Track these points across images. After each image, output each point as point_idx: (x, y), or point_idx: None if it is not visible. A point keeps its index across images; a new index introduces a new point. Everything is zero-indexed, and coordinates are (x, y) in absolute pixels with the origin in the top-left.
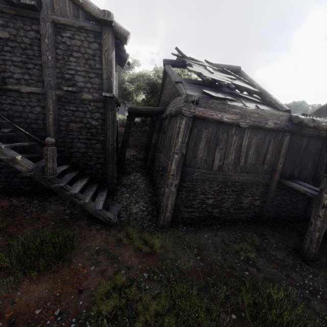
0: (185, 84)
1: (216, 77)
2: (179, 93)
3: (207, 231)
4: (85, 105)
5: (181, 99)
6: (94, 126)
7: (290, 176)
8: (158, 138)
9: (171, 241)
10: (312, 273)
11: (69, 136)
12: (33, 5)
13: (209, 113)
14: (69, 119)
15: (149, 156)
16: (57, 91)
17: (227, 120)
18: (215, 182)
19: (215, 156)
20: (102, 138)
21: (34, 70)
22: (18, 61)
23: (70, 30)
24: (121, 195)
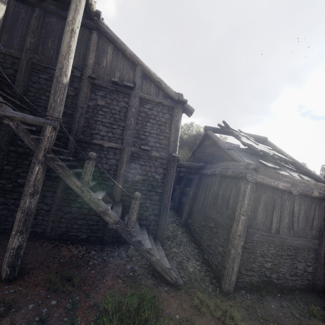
0: (237, 151)
1: (262, 148)
2: (234, 159)
3: (271, 300)
4: (152, 161)
5: (238, 164)
6: (156, 180)
7: None
8: (197, 191)
9: (244, 312)
10: None
11: (133, 186)
12: (132, 86)
13: (268, 180)
14: (136, 171)
15: (186, 207)
16: (132, 148)
17: (281, 187)
18: (273, 245)
19: (273, 219)
20: (160, 191)
21: (118, 130)
22: (107, 122)
23: (151, 104)
24: (170, 250)
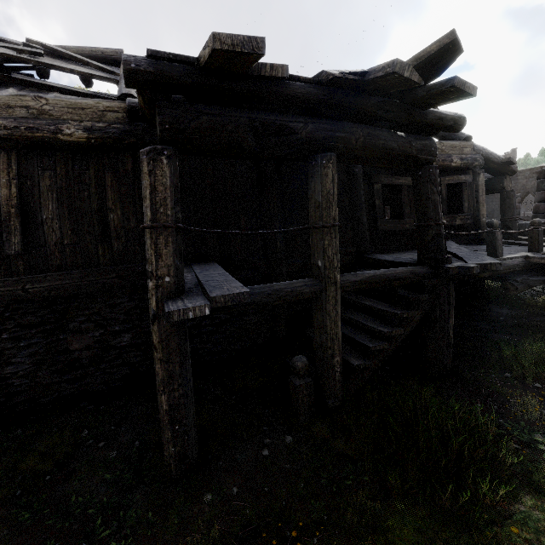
0: None
1: None
2: None
3: None
4: None
5: None
6: None
7: (200, 257)
8: None
9: None
10: (126, 537)
11: None
12: None
13: None
14: None
15: None
16: None
17: None
18: None
19: None
20: None
21: None
22: None
23: None
24: None
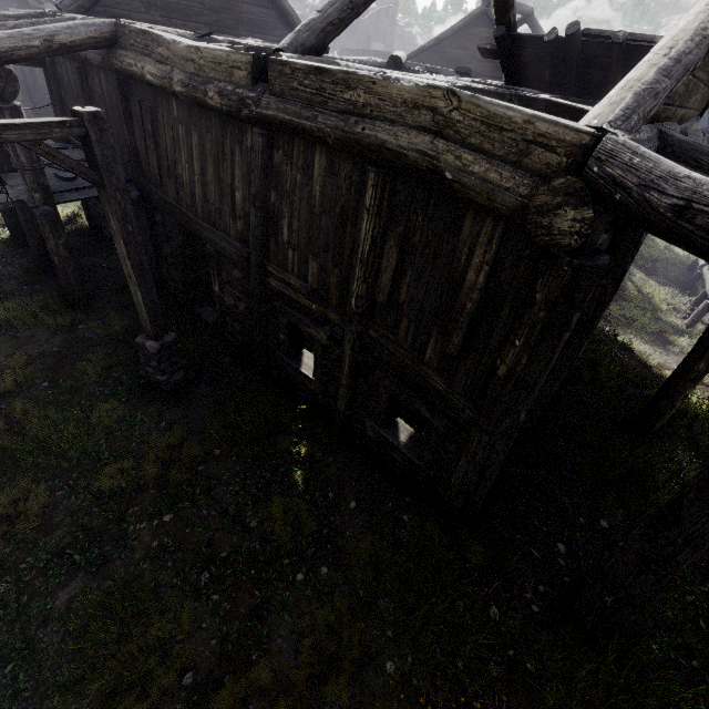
0: None
1: None
2: None
3: None
4: None
5: None
6: None
7: None
8: None
9: None
10: None
11: None
12: None
13: None
14: None
15: None
16: None
17: None
18: None
19: None
20: None
21: None
22: None
23: None
24: None
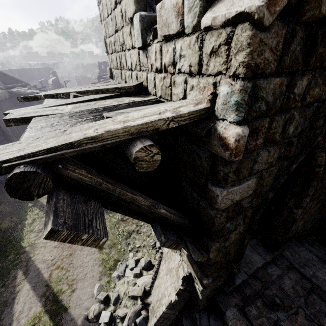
0: None
1: None
2: None
3: None
4: None
5: None
6: None
7: None
8: None
9: None
10: None
11: None
12: None
13: None
14: None
15: None
16: None
17: None
18: None
19: None
20: None
21: None
22: None
23: None
24: None
